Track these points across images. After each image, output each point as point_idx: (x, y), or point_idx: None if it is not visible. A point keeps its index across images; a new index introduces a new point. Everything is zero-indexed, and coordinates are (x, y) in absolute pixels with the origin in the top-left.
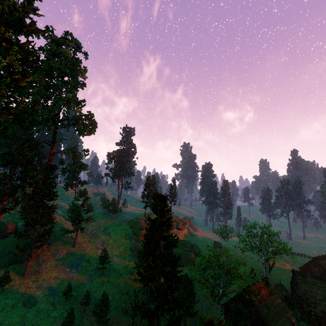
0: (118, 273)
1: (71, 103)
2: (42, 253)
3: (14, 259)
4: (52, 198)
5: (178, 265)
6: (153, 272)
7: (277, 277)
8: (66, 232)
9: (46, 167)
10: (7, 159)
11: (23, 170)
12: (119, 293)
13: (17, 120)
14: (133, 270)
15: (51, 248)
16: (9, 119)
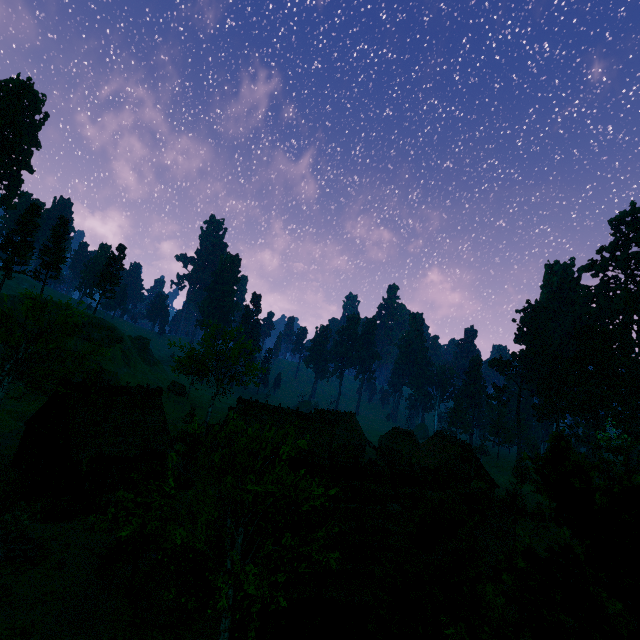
0: None
1: None
2: None
3: None
4: None
5: None
6: None
7: None
8: None
9: None
10: None
11: None
12: None
13: None
14: None
15: None
16: None
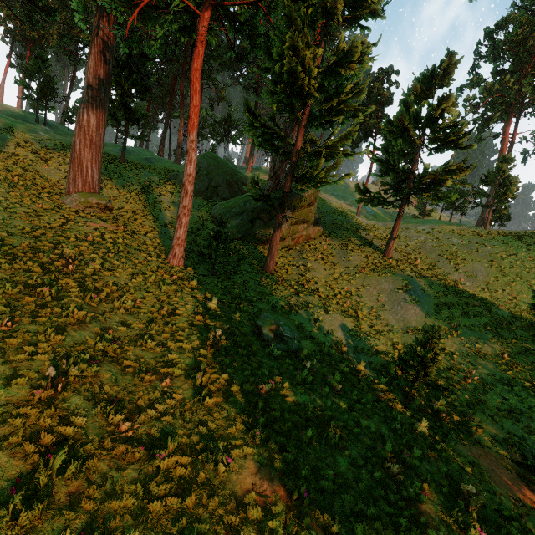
0: None
1: None
2: (305, 244)
3: (247, 229)
4: (360, 11)
5: None
6: None
7: None
8: (372, 198)
9: None
10: None
11: None
12: None
13: None
14: None
15: (327, 242)
16: None
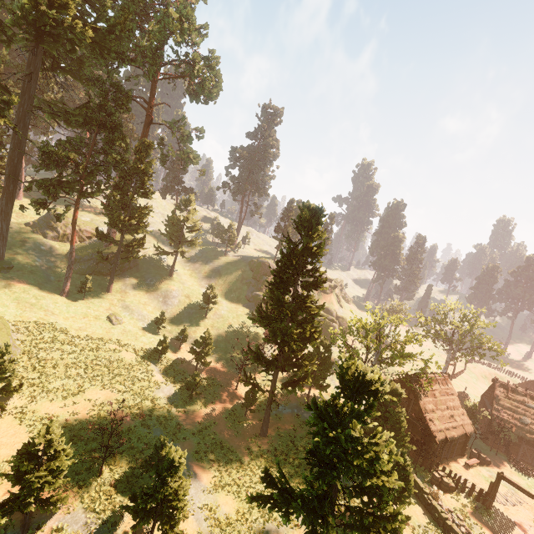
0: (226, 321)
1: (184, 27)
2: (129, 272)
3: (95, 269)
4: (146, 195)
5: (318, 313)
6: (280, 311)
7: (461, 389)
8: (161, 252)
9: (138, 143)
10: (85, 115)
11: (107, 138)
12: (225, 342)
13: (97, 46)
14: (247, 323)
15: (141, 270)
16: (87, 40)
